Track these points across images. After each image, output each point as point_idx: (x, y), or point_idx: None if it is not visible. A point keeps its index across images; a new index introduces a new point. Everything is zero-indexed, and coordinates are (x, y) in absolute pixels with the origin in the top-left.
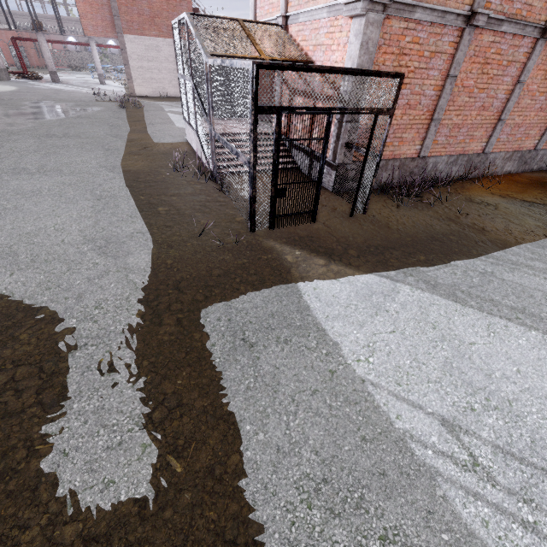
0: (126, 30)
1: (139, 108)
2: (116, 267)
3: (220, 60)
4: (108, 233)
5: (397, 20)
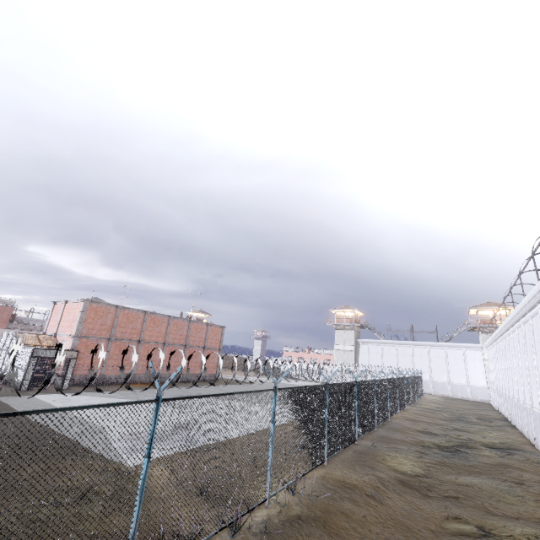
0: None
1: None
2: None
3: (25, 346)
4: None
5: (85, 339)
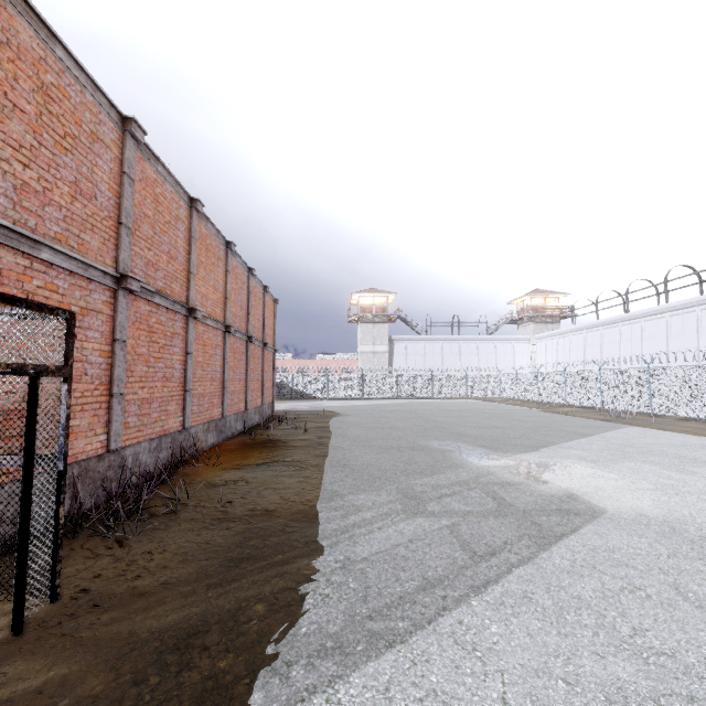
0: None
1: None
2: None
3: None
4: None
5: (8, 252)
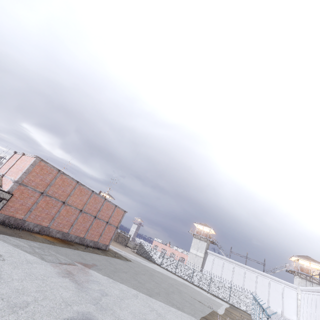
0: None
1: None
2: None
3: None
4: None
5: (23, 187)
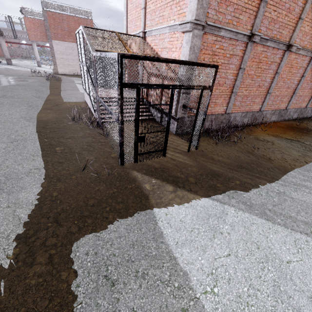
0: (53, 38)
1: (59, 80)
2: (7, 202)
3: (100, 53)
4: (10, 170)
5: (210, 35)
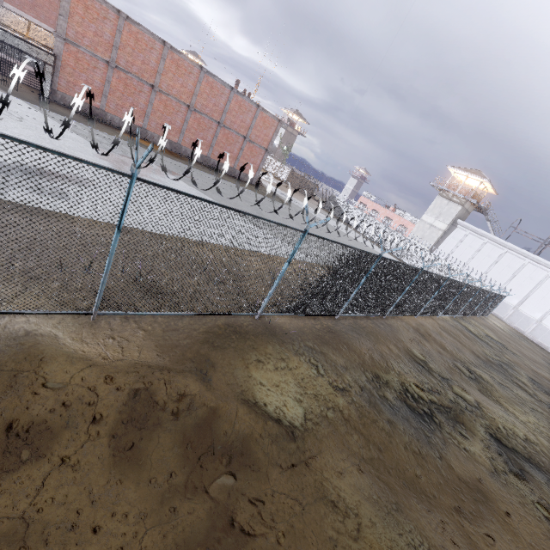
0: (7, 0)
1: None
2: None
3: None
4: None
5: (73, 47)
